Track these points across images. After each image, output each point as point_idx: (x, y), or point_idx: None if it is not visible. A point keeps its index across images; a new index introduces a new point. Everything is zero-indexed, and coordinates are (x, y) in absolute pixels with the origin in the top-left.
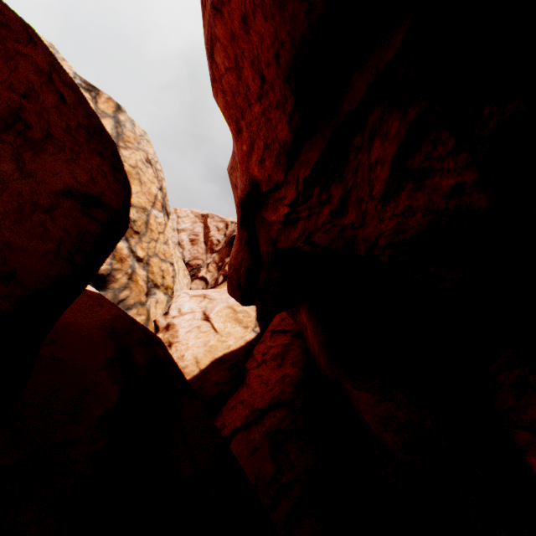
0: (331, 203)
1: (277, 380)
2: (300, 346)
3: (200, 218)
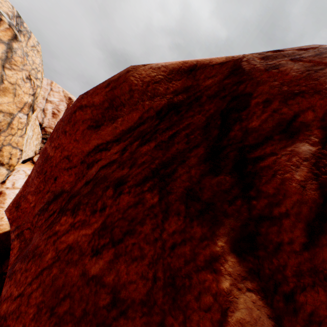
0: None
1: None
2: None
3: (67, 99)
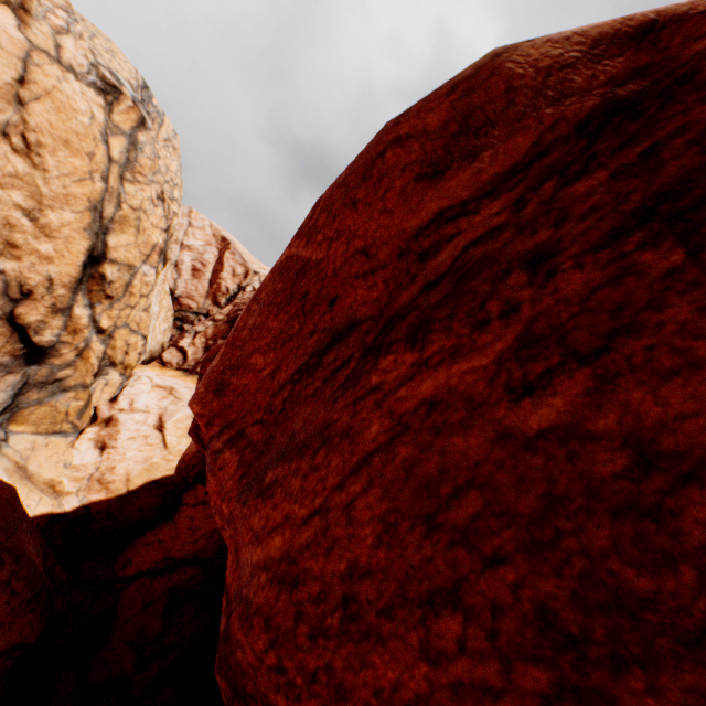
0: None
1: (207, 533)
2: None
3: (219, 241)
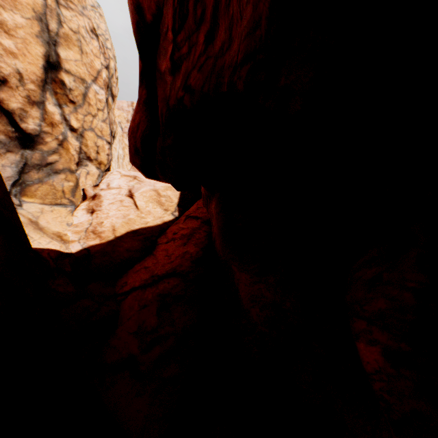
0: (205, 22)
1: (179, 255)
2: (206, 231)
3: None
